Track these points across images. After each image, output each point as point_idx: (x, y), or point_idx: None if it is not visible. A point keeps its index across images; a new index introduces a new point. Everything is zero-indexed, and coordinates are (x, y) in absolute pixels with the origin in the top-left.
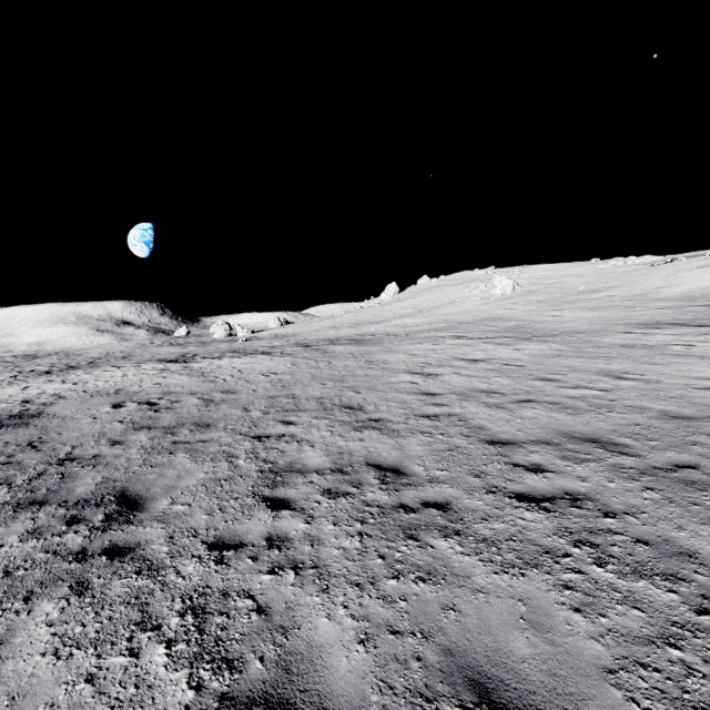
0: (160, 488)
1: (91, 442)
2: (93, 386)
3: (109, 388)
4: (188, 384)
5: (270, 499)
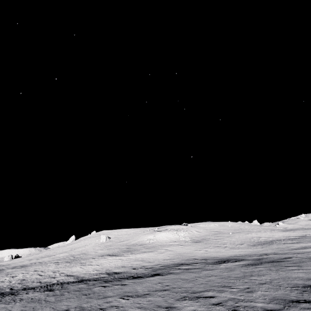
0: None
1: None
2: None
3: None
4: None
5: None
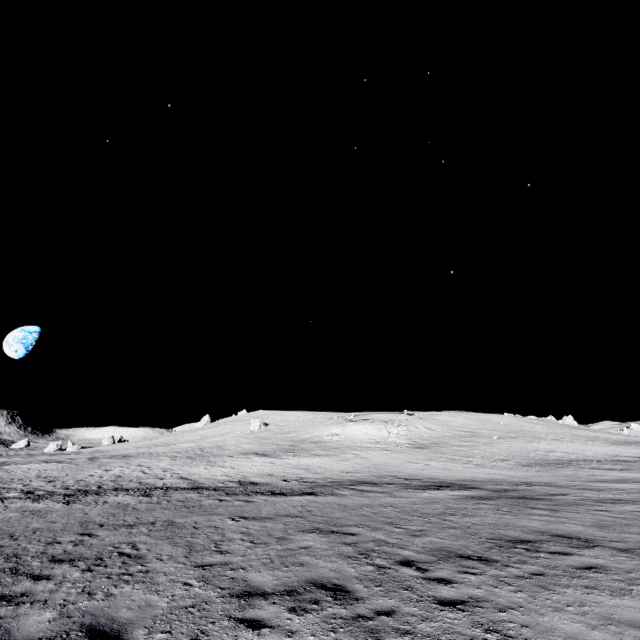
0: None
1: None
2: None
3: None
4: None
5: None
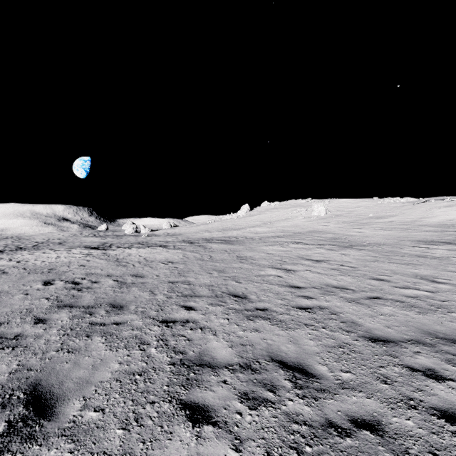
0: (73, 383)
1: (17, 318)
2: (32, 265)
3: (44, 267)
4: (105, 267)
5: (188, 406)
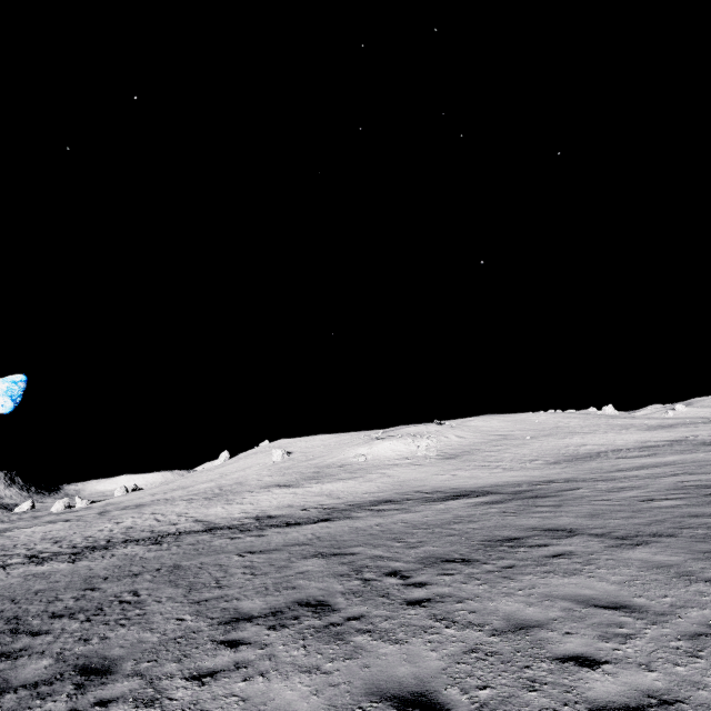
0: None
1: None
2: None
3: None
4: None
5: None
